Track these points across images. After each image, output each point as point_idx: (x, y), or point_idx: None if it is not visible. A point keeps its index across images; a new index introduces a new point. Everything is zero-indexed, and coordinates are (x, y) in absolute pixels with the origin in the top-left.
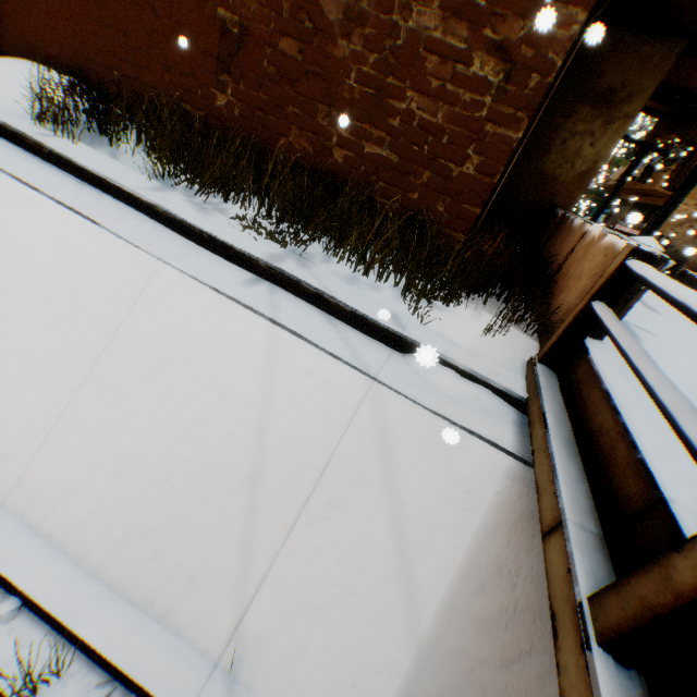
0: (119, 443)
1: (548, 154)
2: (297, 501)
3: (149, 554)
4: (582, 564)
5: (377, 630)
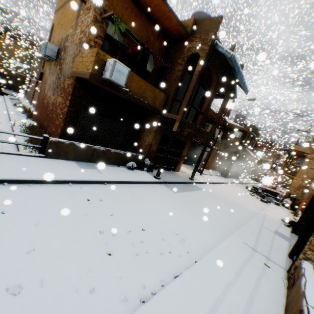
0: None
1: (140, 141)
2: None
3: None
4: None
5: None
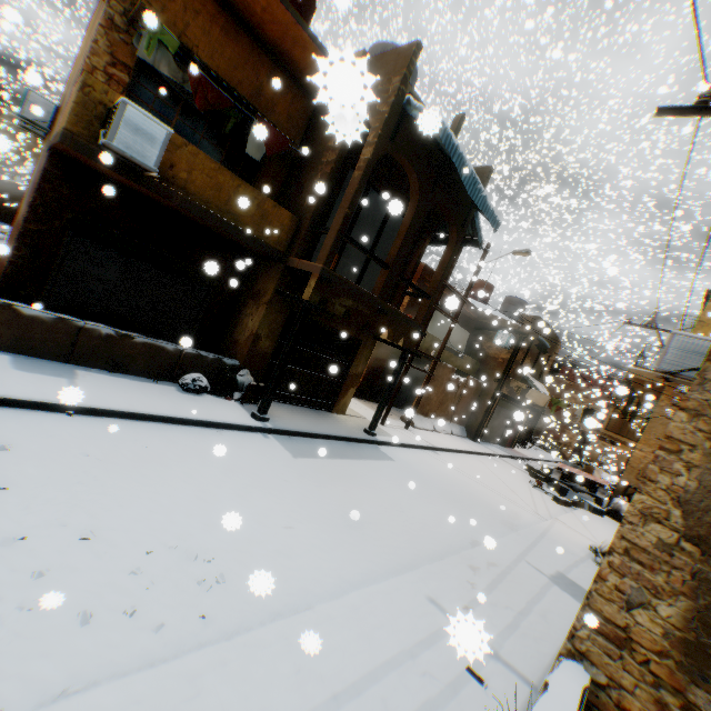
0: None
1: (237, 327)
2: None
3: None
4: None
5: None
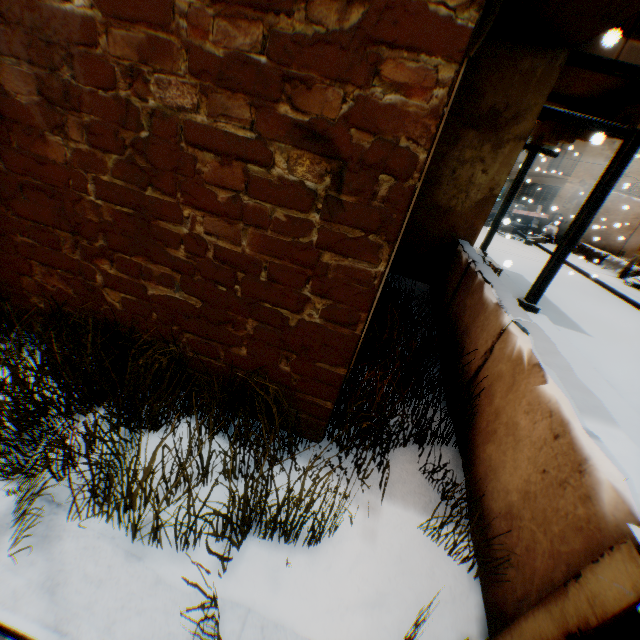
0: None
1: (439, 184)
2: None
3: None
4: None
5: None
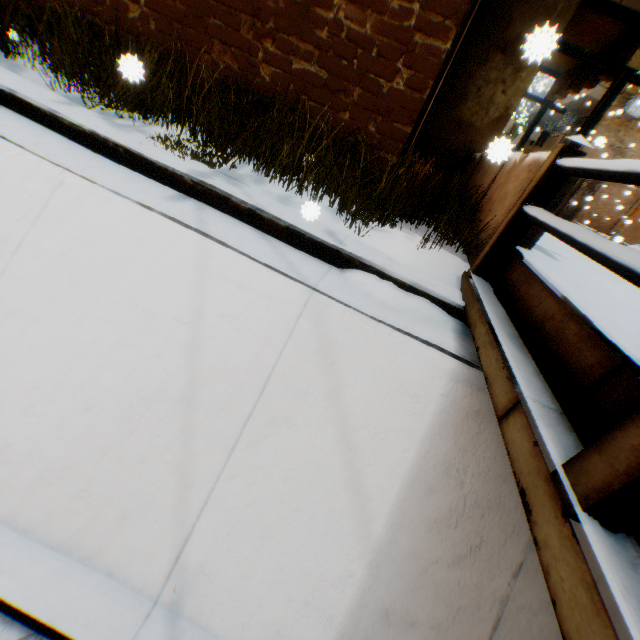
0: (28, 374)
1: (465, 101)
2: (237, 421)
3: (72, 493)
4: (549, 436)
5: (328, 543)
